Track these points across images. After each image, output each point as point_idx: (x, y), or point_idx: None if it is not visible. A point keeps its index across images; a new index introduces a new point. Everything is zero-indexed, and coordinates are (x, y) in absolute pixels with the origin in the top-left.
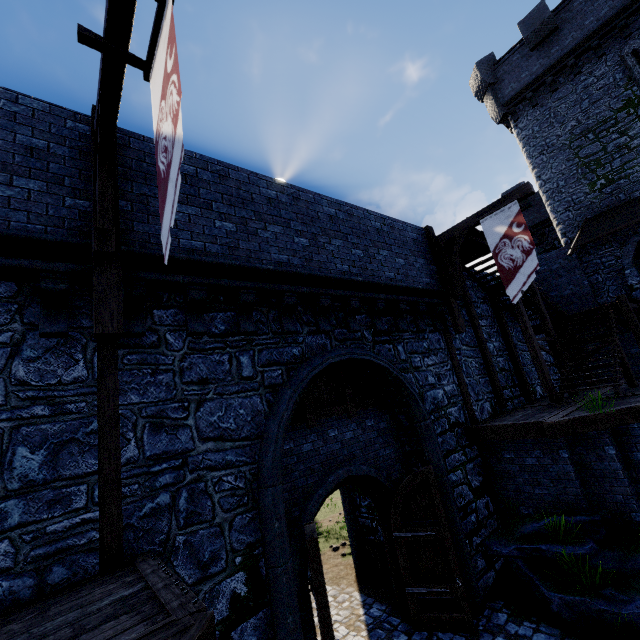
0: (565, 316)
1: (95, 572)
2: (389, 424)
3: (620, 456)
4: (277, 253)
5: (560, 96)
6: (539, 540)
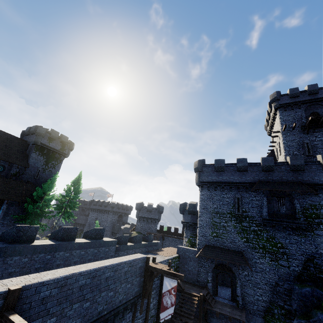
0: (183, 291)
1: None
2: None
3: None
4: (71, 321)
5: (216, 193)
6: None
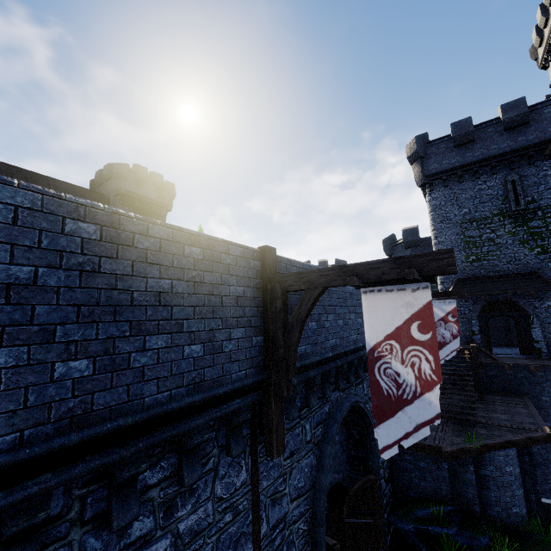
0: None
1: None
2: (345, 435)
3: (474, 470)
4: (331, 339)
5: (463, 188)
6: (427, 523)
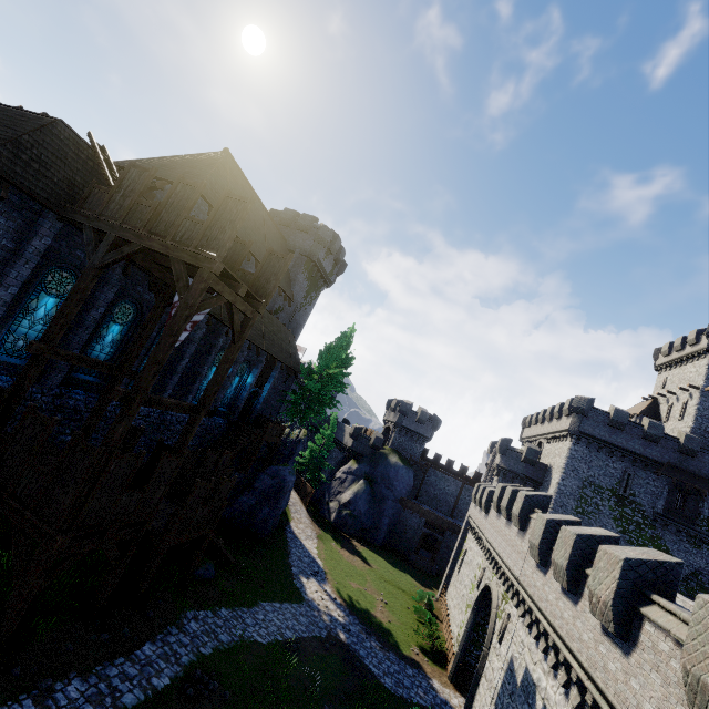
0: None
1: None
2: None
3: None
4: None
5: (598, 456)
6: None
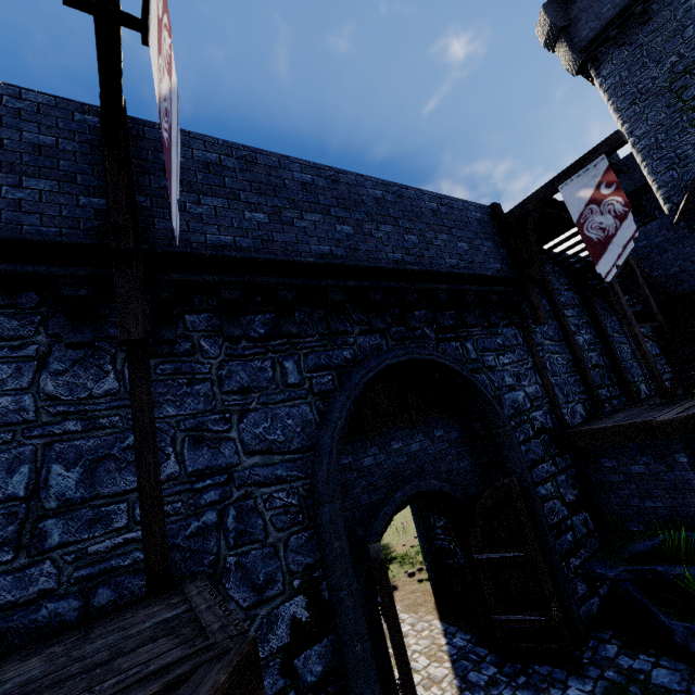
0: (673, 297)
1: (142, 594)
2: (462, 434)
3: None
4: (317, 244)
5: (654, 27)
6: (654, 560)
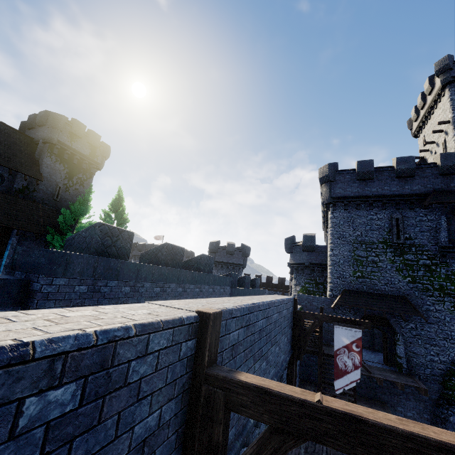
0: (324, 353)
1: None
2: None
3: None
4: None
5: (359, 214)
6: None
